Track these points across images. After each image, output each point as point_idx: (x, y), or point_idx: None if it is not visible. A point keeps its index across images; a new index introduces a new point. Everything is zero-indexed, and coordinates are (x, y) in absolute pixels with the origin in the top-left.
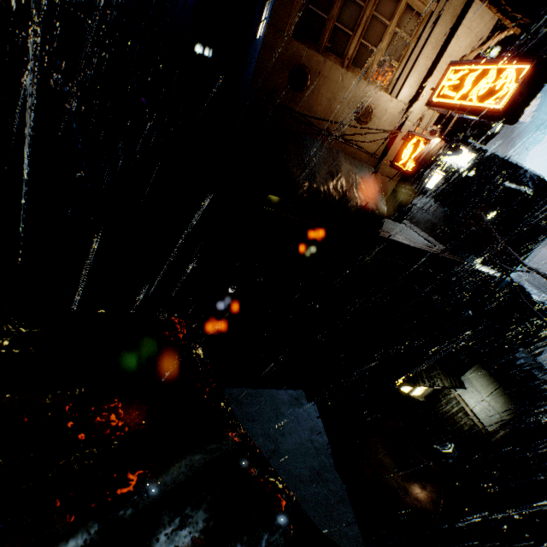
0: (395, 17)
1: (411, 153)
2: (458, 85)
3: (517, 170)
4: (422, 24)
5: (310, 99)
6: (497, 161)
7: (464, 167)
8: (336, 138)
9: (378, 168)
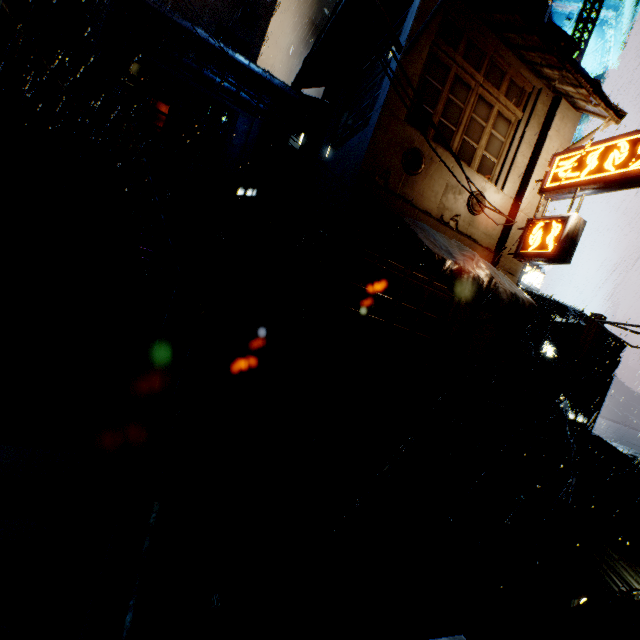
0: (489, 120)
1: (543, 236)
2: (577, 166)
3: (558, 305)
4: (512, 129)
5: (423, 184)
6: (537, 298)
7: (537, 287)
8: (449, 227)
9: (497, 262)
